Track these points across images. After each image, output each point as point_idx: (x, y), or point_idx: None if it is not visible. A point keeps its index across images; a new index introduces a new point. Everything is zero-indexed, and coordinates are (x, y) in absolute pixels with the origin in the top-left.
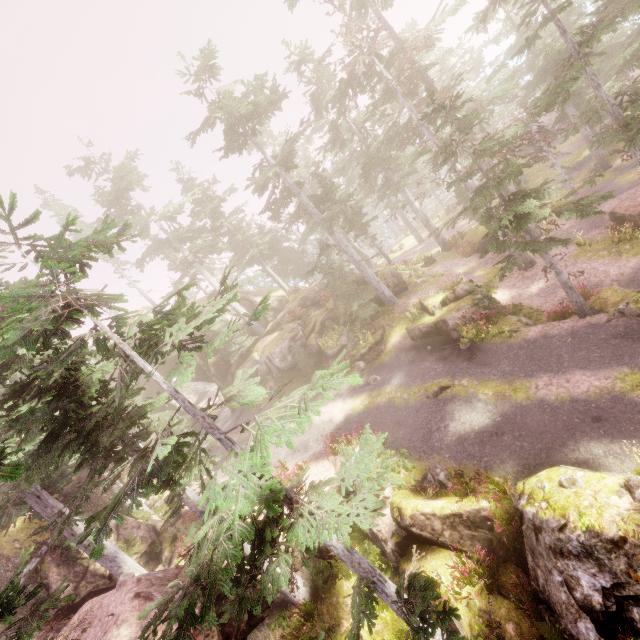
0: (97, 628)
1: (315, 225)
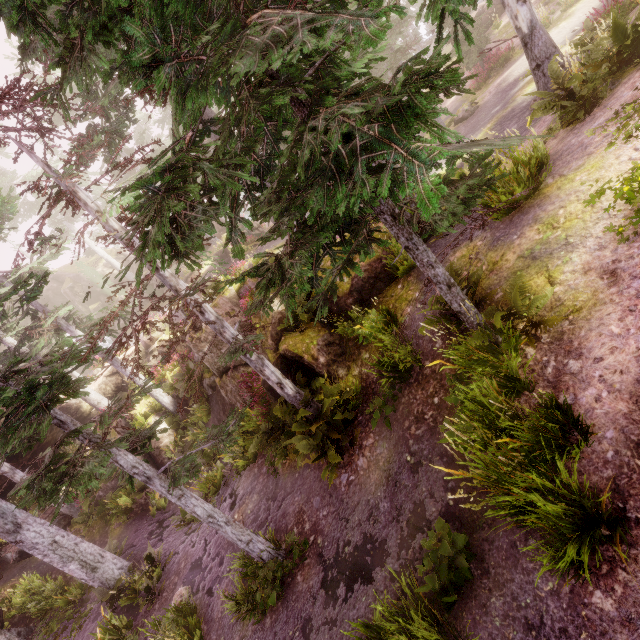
0: None
1: None
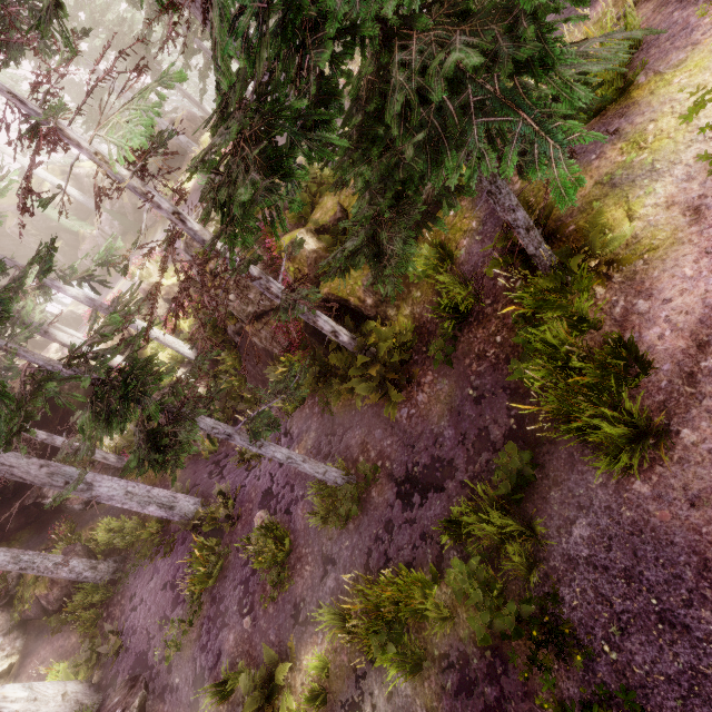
0: None
1: None
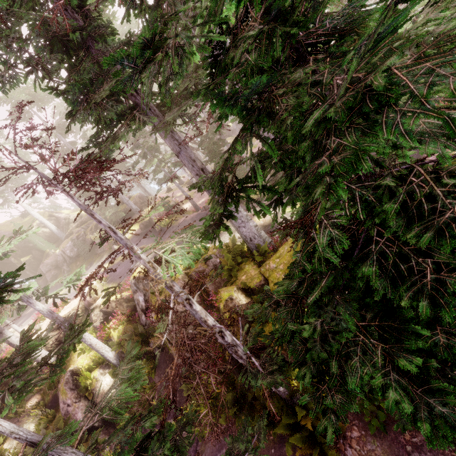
0: None
1: None
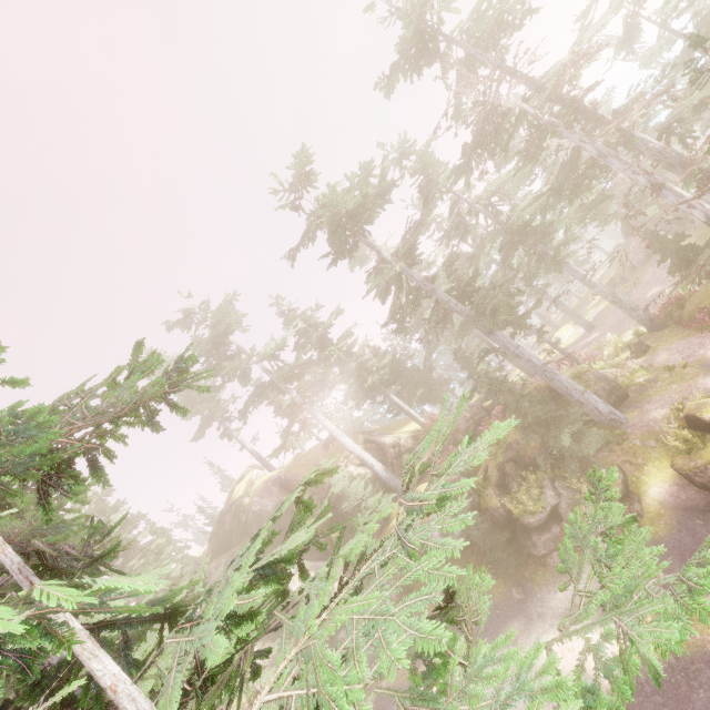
0: None
1: (466, 325)
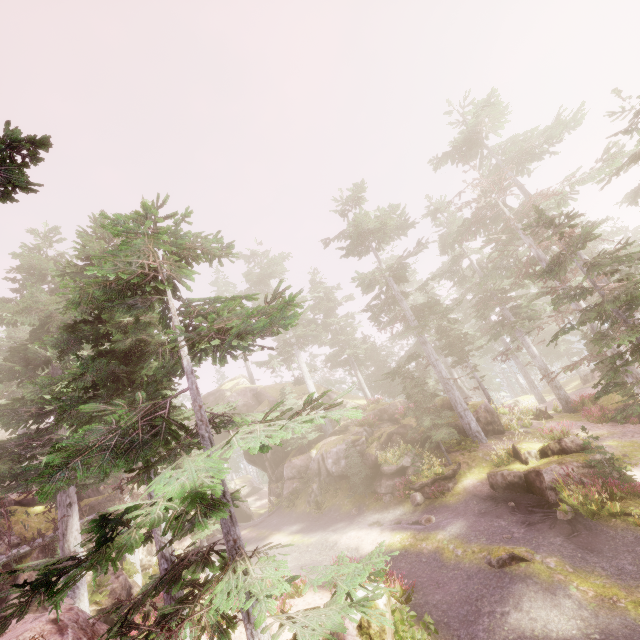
0: (4, 638)
1: (408, 329)
